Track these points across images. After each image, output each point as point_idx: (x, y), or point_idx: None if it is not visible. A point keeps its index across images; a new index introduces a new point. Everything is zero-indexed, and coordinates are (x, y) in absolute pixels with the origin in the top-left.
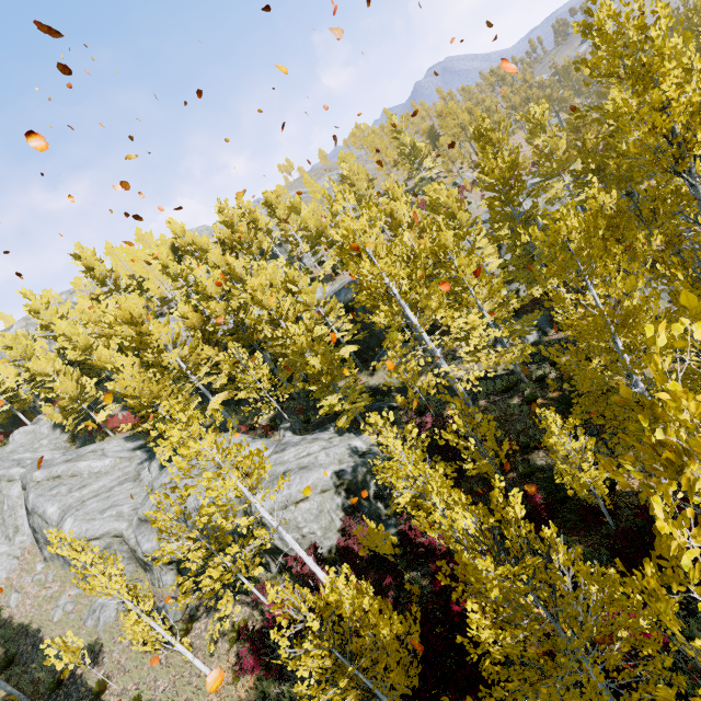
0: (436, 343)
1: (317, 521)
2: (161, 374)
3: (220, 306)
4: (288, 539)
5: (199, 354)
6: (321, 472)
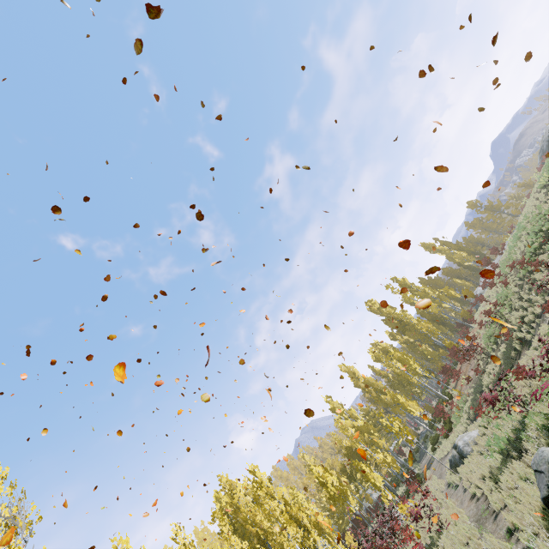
0: None
1: None
2: None
3: None
4: None
5: None
6: None
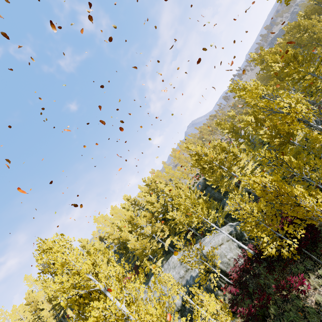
0: (238, 170)
1: (231, 252)
2: (144, 238)
3: (158, 204)
4: (223, 232)
5: (154, 228)
6: (223, 234)
